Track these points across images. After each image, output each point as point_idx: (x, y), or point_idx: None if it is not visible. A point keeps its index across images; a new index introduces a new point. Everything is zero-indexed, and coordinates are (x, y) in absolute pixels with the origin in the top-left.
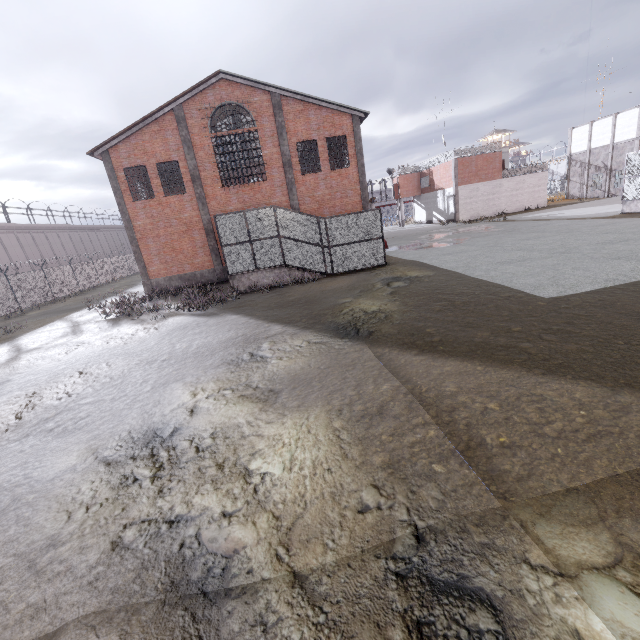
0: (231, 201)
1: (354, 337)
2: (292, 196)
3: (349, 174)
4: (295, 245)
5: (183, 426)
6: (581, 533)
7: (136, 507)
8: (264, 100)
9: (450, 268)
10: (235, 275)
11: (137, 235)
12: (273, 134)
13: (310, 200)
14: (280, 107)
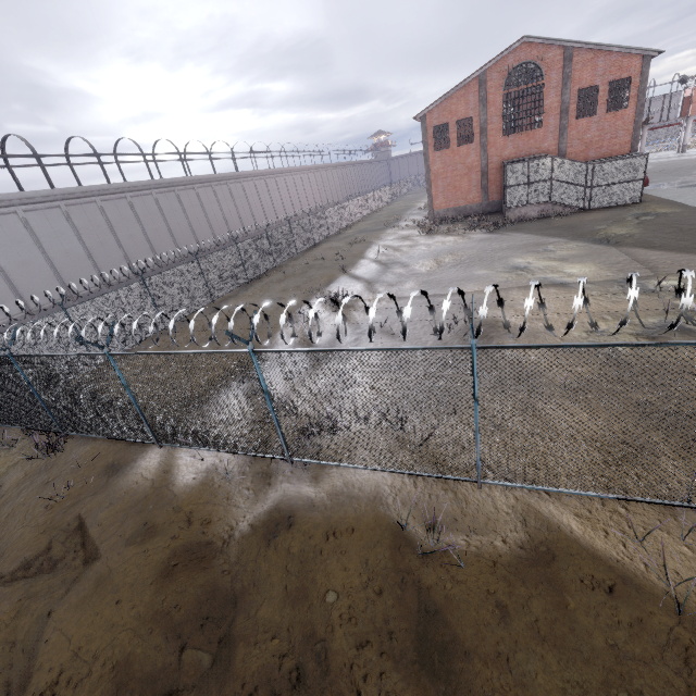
0: (507, 147)
1: (606, 244)
2: (562, 140)
3: (624, 115)
4: (562, 186)
5: (528, 265)
6: (674, 276)
7: (528, 276)
8: (557, 55)
9: None
10: (510, 208)
11: (431, 177)
12: (558, 85)
13: (578, 143)
14: (570, 59)
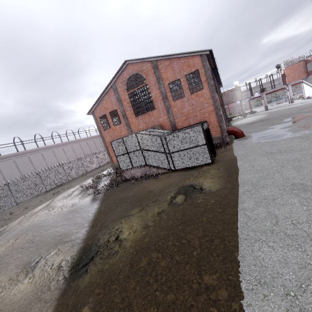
0: (140, 123)
1: (73, 274)
2: (169, 115)
3: (203, 93)
4: (150, 153)
5: None
6: None
7: None
8: (148, 66)
9: (240, 182)
10: (124, 170)
11: (107, 145)
12: (155, 83)
13: (180, 115)
14: (156, 67)
